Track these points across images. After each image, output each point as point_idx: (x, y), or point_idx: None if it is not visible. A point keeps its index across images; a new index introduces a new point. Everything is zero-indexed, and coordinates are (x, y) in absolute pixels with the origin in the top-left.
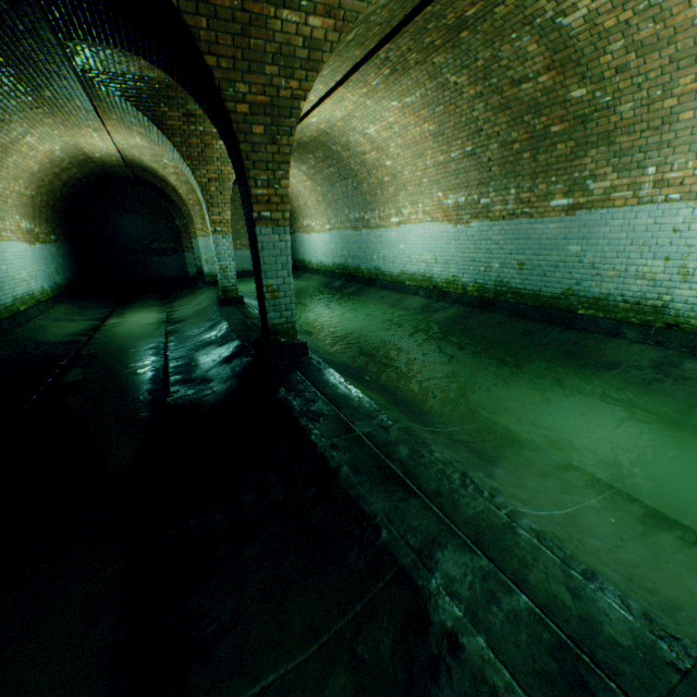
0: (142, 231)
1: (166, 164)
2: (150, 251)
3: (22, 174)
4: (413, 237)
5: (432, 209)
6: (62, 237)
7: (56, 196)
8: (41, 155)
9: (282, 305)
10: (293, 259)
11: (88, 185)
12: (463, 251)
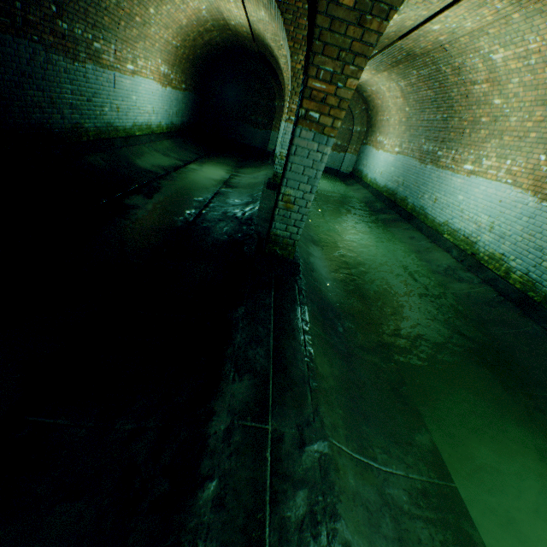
0: (248, 102)
1: (281, 46)
2: (248, 120)
3: (172, 24)
4: (478, 193)
5: (521, 171)
6: (191, 89)
7: (196, 53)
8: (190, 10)
9: (292, 219)
10: (353, 167)
11: (224, 51)
12: (532, 233)
